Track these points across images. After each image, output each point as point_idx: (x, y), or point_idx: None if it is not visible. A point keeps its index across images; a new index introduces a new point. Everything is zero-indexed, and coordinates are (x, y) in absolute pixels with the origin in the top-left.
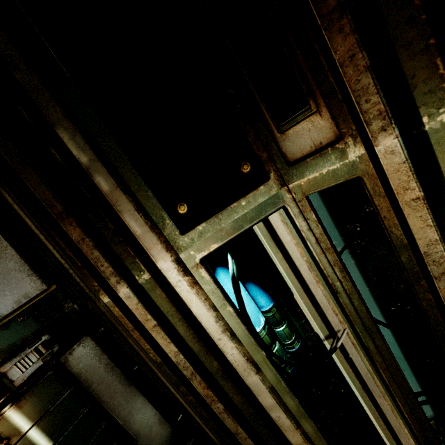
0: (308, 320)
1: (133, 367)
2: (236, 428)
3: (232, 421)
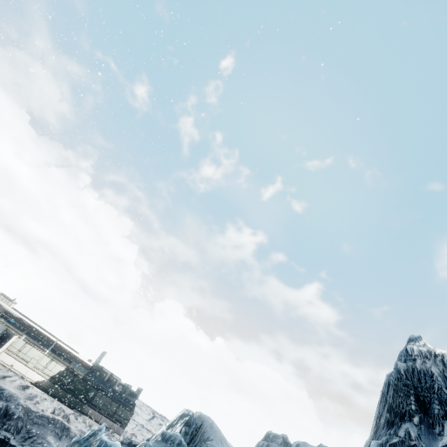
0: None
1: None
2: None
3: None
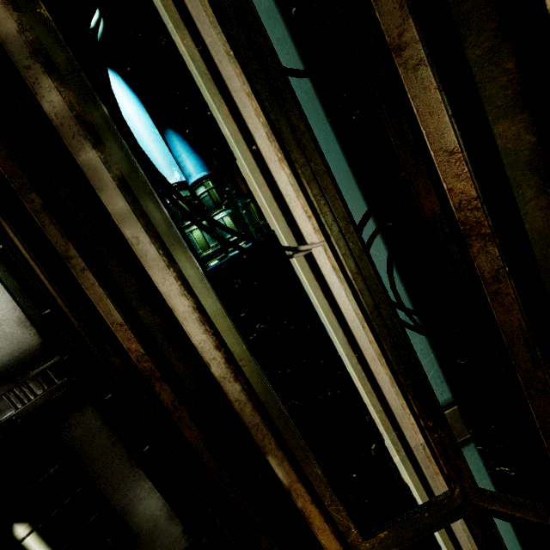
0: (258, 204)
1: (42, 310)
2: (65, 247)
3: (58, 233)
